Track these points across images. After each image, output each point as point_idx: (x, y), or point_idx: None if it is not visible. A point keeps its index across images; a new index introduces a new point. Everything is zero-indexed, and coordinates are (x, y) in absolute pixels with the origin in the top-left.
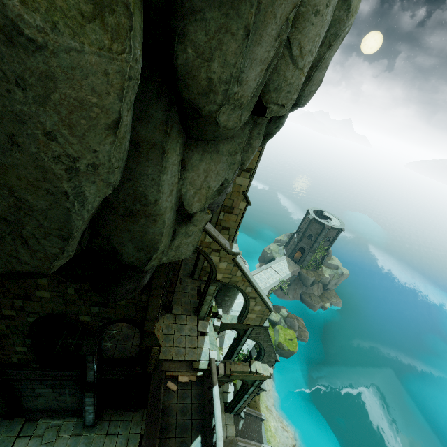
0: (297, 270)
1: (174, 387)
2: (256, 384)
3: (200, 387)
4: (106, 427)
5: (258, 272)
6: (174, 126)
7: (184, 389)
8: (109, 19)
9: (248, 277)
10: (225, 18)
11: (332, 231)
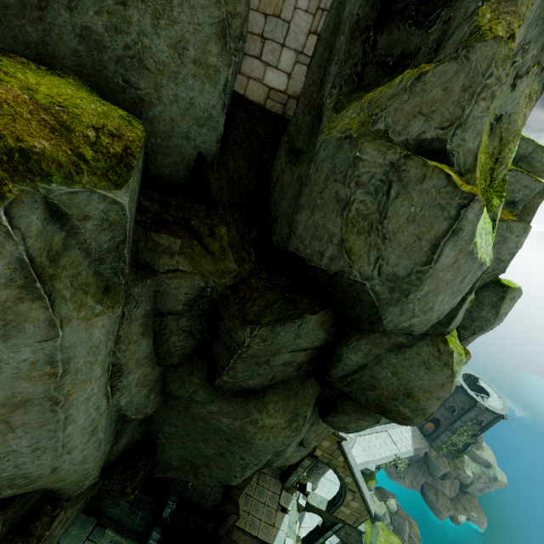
0: (423, 449)
1: None
2: None
3: None
4: None
5: (368, 432)
6: (313, 414)
7: None
8: (294, 424)
9: (351, 467)
10: (363, 416)
11: (487, 414)
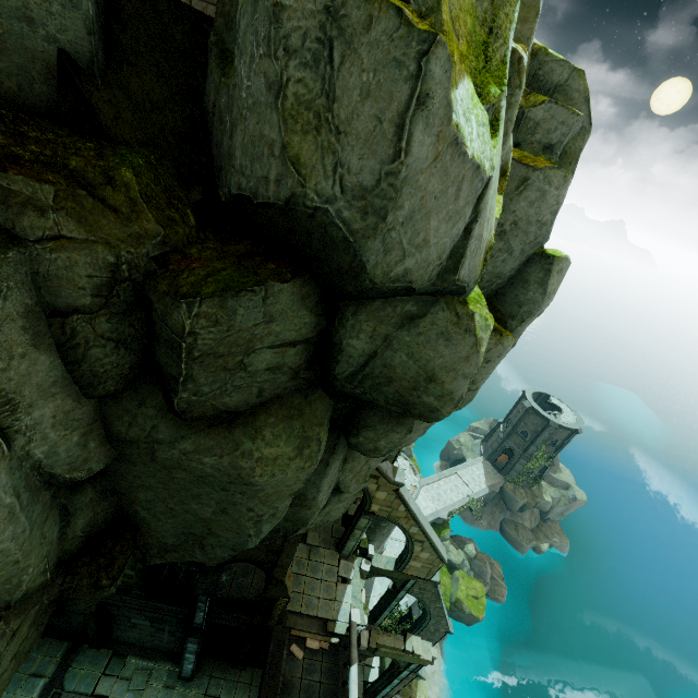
0: (498, 484)
1: (300, 654)
2: (412, 668)
3: (334, 661)
4: (205, 684)
5: (435, 479)
6: (341, 446)
7: (312, 659)
8: (306, 452)
9: (415, 515)
10: (392, 427)
11: (561, 431)
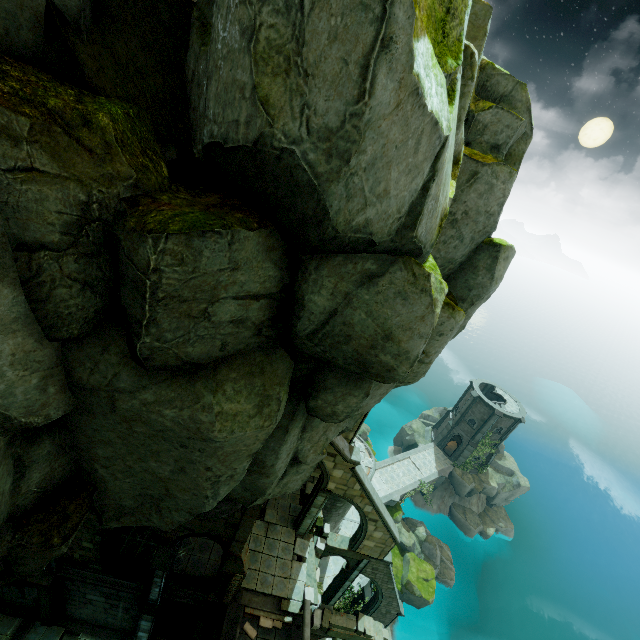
0: (448, 469)
1: (253, 633)
2: None
3: None
4: None
5: (389, 463)
6: (300, 413)
7: (264, 638)
8: (265, 410)
9: (369, 493)
10: (350, 390)
11: (506, 420)
